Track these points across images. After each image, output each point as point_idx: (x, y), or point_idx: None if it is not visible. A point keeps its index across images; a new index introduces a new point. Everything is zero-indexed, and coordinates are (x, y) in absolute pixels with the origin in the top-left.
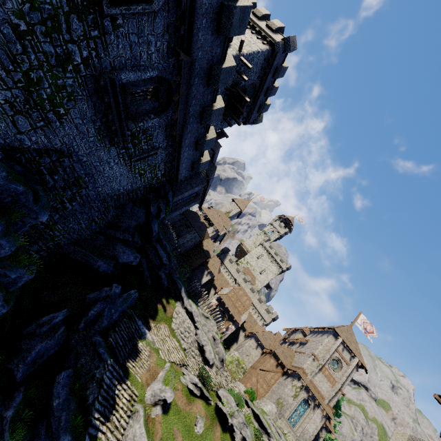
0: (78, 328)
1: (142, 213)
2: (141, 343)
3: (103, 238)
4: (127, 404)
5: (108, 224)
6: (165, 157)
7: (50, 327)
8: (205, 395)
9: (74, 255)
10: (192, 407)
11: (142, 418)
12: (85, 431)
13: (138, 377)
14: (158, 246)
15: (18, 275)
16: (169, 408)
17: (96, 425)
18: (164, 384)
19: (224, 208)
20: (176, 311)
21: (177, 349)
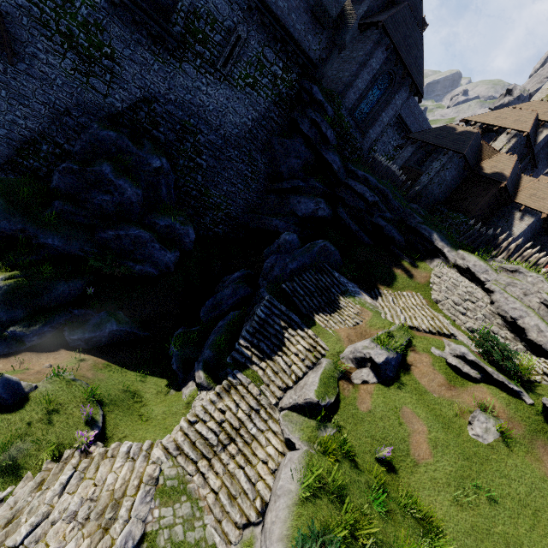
0: (257, 283)
1: (299, 144)
2: (345, 300)
3: (273, 198)
4: (305, 353)
5: (268, 177)
6: (259, 35)
7: (230, 283)
8: (495, 379)
9: (252, 224)
10: (460, 394)
11: (321, 369)
12: (229, 353)
13: (330, 330)
14: (351, 181)
15: (168, 225)
16: (395, 381)
17: (244, 353)
18: (374, 342)
19: (539, 94)
20: (434, 273)
21: (433, 318)
